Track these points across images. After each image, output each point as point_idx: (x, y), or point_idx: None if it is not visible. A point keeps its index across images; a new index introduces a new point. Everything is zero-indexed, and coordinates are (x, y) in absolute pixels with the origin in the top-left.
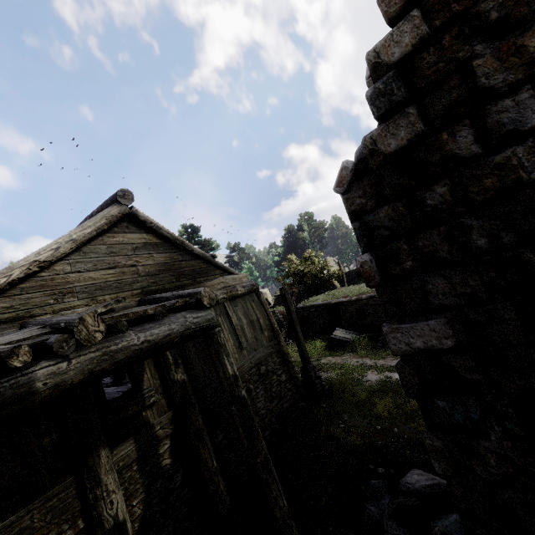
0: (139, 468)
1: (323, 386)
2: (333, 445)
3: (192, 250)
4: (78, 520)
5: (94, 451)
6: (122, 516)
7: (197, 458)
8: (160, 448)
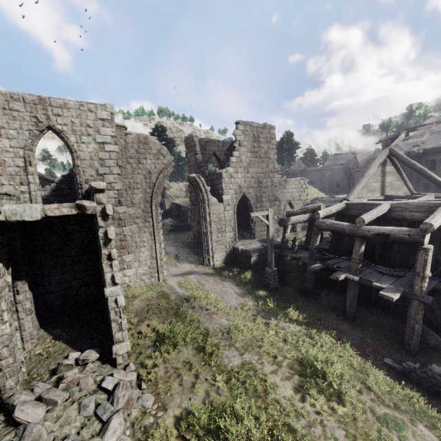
0: None
1: None
2: None
3: (48, 179)
4: None
5: None
6: None
7: None
8: None
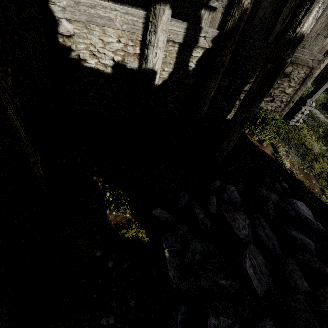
0: (177, 51)
1: (298, 121)
2: (270, 150)
3: None
4: (137, 47)
5: (163, 3)
6: (157, 68)
7: (207, 81)
8: (194, 52)
